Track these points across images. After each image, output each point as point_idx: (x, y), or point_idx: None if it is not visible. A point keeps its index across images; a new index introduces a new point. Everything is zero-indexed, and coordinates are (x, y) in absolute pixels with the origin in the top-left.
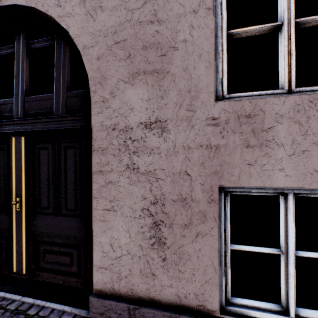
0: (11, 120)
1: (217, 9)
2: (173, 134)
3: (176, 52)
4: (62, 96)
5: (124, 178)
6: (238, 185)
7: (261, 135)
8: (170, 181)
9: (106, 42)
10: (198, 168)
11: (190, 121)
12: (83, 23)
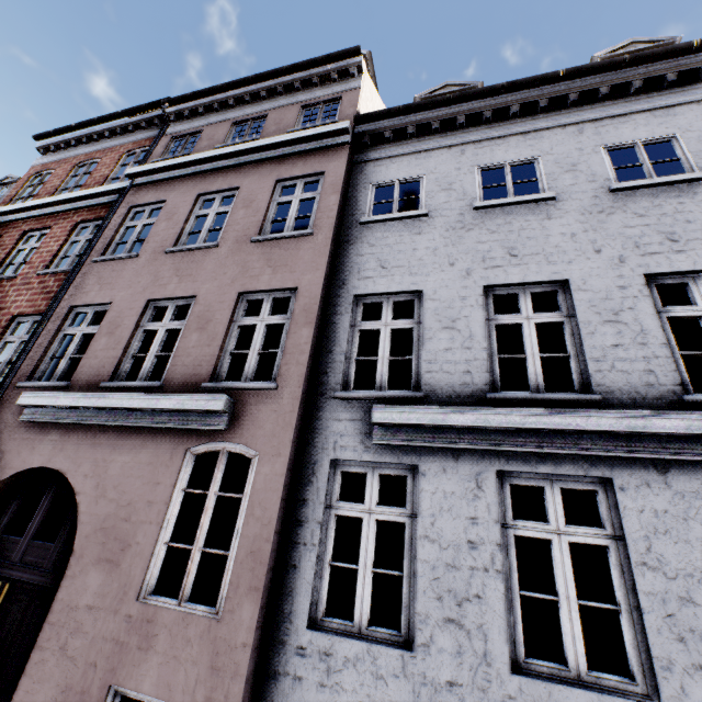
0: (9, 562)
1: (166, 523)
2: (102, 623)
3: (131, 550)
4: (59, 549)
5: (54, 658)
6: (122, 685)
7: (150, 640)
8: (83, 669)
9: (96, 525)
10: (105, 661)
11: (116, 614)
12: (90, 503)
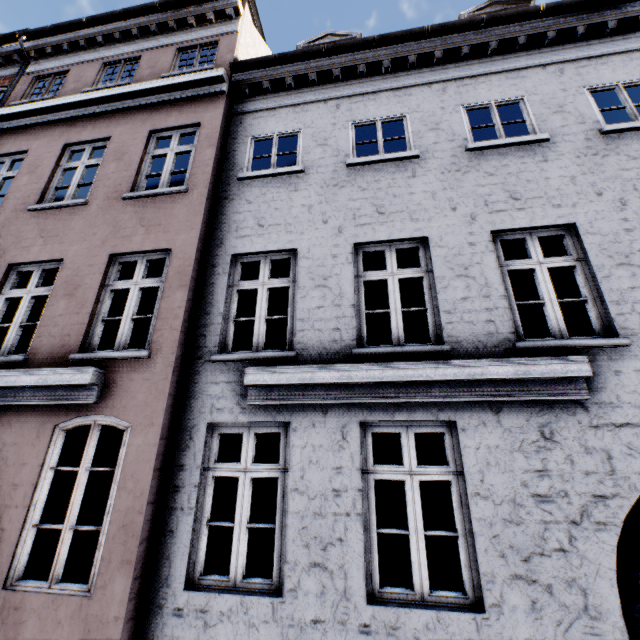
0: None
1: (34, 504)
2: None
3: None
4: None
5: None
6: None
7: (18, 627)
8: None
9: None
10: None
11: None
12: None
